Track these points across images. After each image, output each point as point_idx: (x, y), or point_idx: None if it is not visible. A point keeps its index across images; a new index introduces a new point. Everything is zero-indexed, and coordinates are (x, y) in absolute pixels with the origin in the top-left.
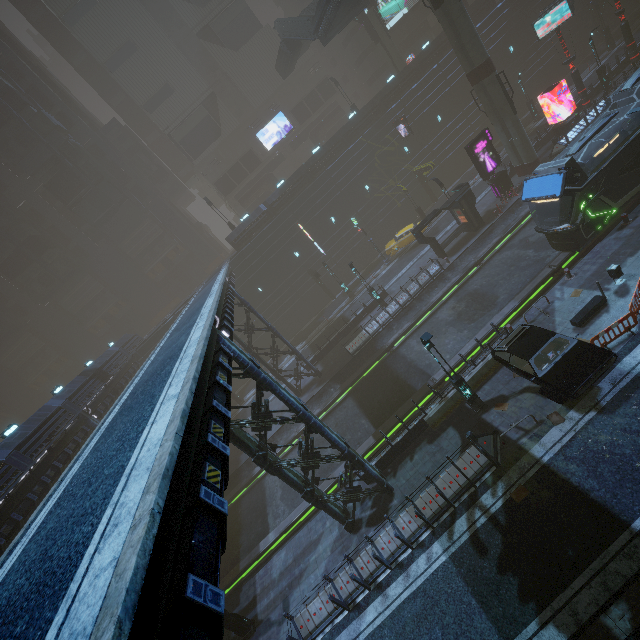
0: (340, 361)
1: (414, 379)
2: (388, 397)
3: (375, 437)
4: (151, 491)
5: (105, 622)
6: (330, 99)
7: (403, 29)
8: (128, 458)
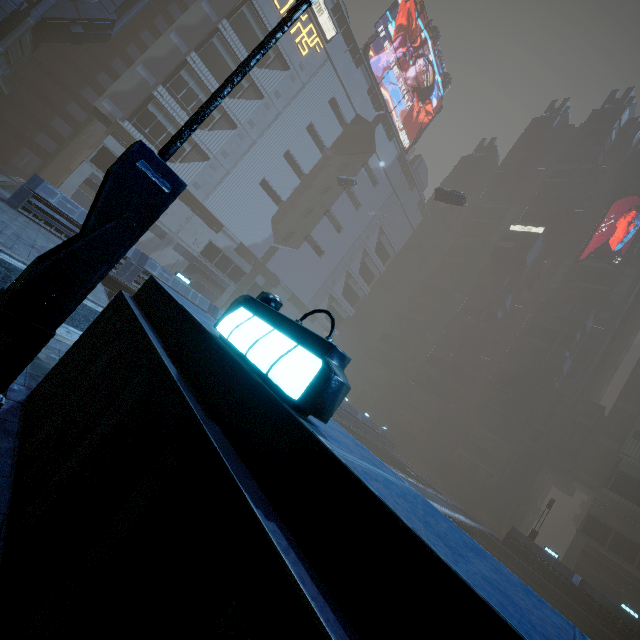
0: None
1: None
2: None
3: None
4: None
5: None
6: None
7: None
8: None
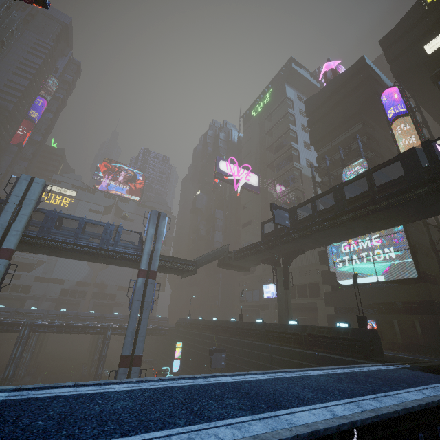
0: None
1: None
2: None
3: None
4: None
5: None
6: (312, 298)
7: (374, 292)
8: None
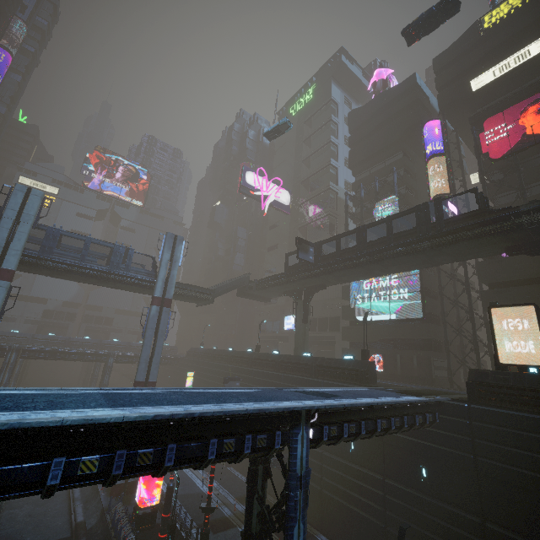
0: None
1: None
2: None
3: None
4: None
5: None
6: (331, 332)
7: (386, 329)
8: None
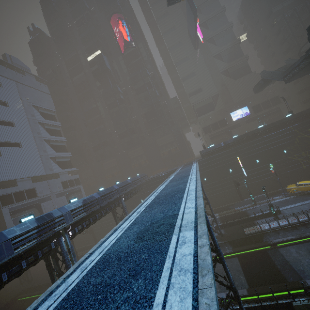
0: (237, 234)
1: (287, 273)
2: (264, 273)
3: (248, 291)
4: (203, 238)
5: (205, 271)
6: (276, 105)
7: None
8: (174, 221)
